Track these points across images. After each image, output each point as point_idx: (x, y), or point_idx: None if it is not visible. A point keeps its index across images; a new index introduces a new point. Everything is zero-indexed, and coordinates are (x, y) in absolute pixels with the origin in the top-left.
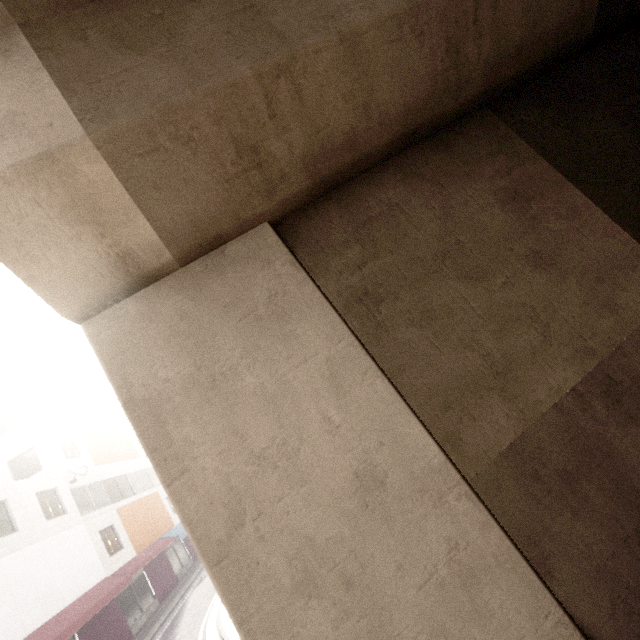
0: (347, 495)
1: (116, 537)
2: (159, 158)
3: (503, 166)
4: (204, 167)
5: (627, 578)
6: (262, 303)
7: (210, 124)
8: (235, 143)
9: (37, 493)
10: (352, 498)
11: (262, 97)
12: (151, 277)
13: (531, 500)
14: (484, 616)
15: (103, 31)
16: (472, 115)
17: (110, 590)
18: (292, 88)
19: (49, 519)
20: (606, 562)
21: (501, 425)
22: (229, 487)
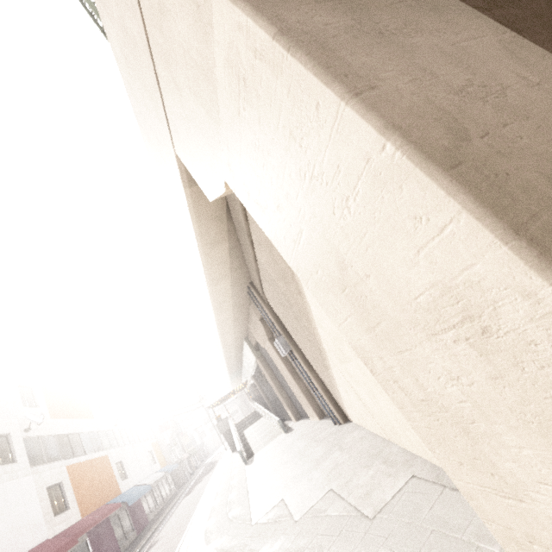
0: None
1: (63, 496)
2: None
3: None
4: None
5: None
6: None
7: None
8: None
9: None
10: None
11: None
12: None
13: None
14: None
15: None
16: None
17: (53, 551)
18: None
19: None
20: None
21: None
22: (435, 107)
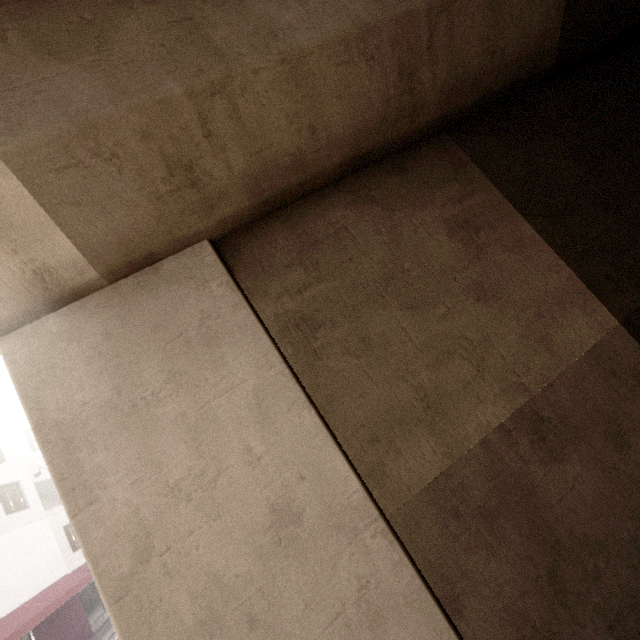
0: (261, 530)
1: None
2: (78, 174)
3: (456, 193)
4: (131, 184)
5: (534, 618)
6: (193, 325)
7: (137, 141)
8: (166, 161)
9: None
10: (266, 533)
11: (195, 115)
12: (75, 294)
13: (448, 537)
14: None
15: (26, 34)
16: (430, 139)
17: (70, 587)
18: (229, 107)
19: (9, 513)
20: (515, 601)
21: (427, 460)
22: (139, 519)
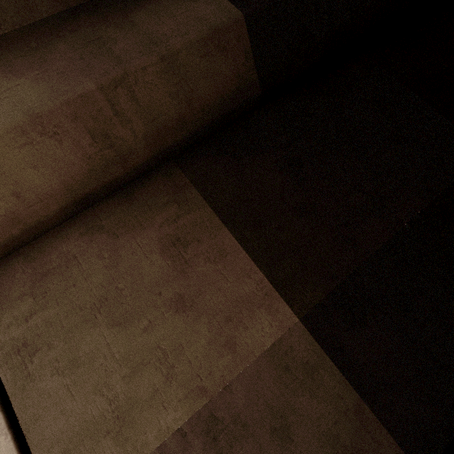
0: None
1: None
2: None
3: (173, 214)
4: None
5: None
6: None
7: None
8: None
9: None
10: None
11: None
12: None
13: None
14: None
15: None
16: (159, 167)
17: None
18: None
19: None
20: None
21: None
22: None
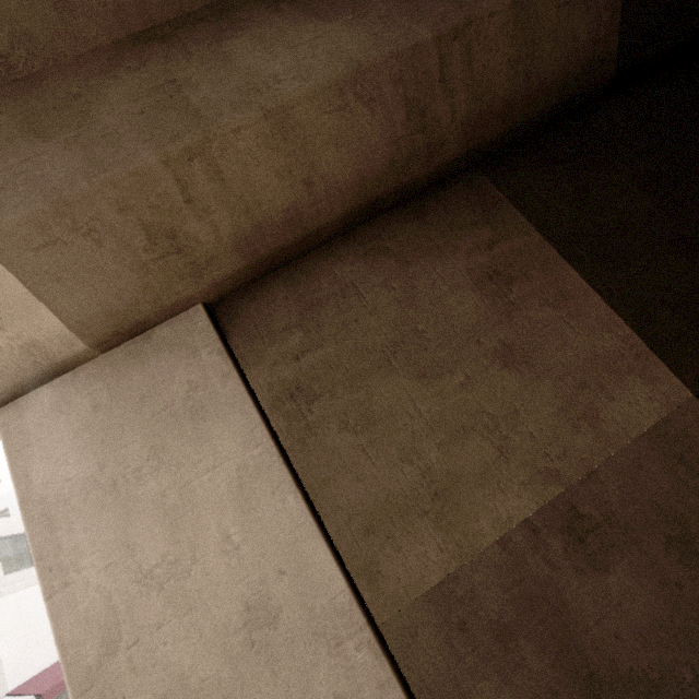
0: (233, 630)
1: None
2: (57, 251)
3: (485, 239)
4: (112, 256)
5: None
6: (180, 397)
7: (113, 213)
8: (146, 230)
9: None
10: (238, 634)
11: (174, 182)
12: (66, 365)
13: (451, 656)
14: None
15: (16, 115)
16: (458, 176)
17: None
18: (210, 170)
19: None
20: None
21: (430, 559)
22: (109, 607)
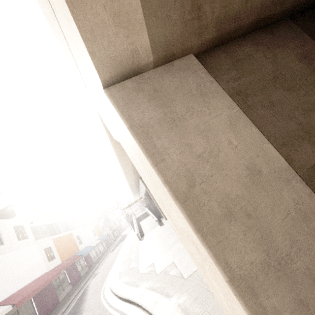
0: (244, 176)
1: (52, 253)
2: None
3: (298, 44)
4: (177, 11)
5: None
6: (194, 89)
7: None
8: (192, 1)
9: (14, 227)
10: (246, 178)
11: None
12: (140, 69)
13: None
14: (314, 234)
15: None
16: (282, 21)
17: (50, 277)
18: None
19: (19, 240)
20: None
21: (310, 154)
22: (186, 168)
